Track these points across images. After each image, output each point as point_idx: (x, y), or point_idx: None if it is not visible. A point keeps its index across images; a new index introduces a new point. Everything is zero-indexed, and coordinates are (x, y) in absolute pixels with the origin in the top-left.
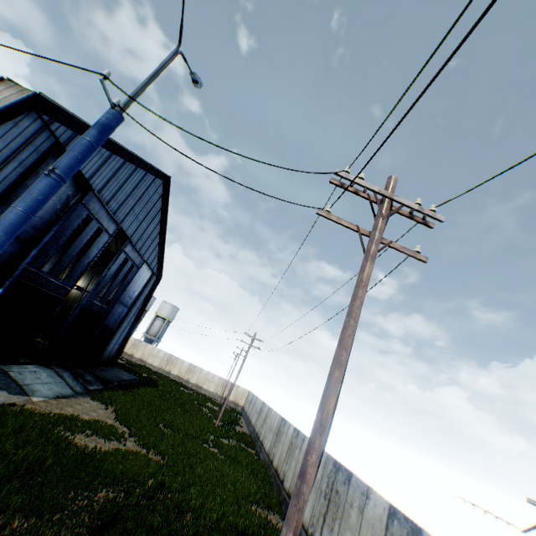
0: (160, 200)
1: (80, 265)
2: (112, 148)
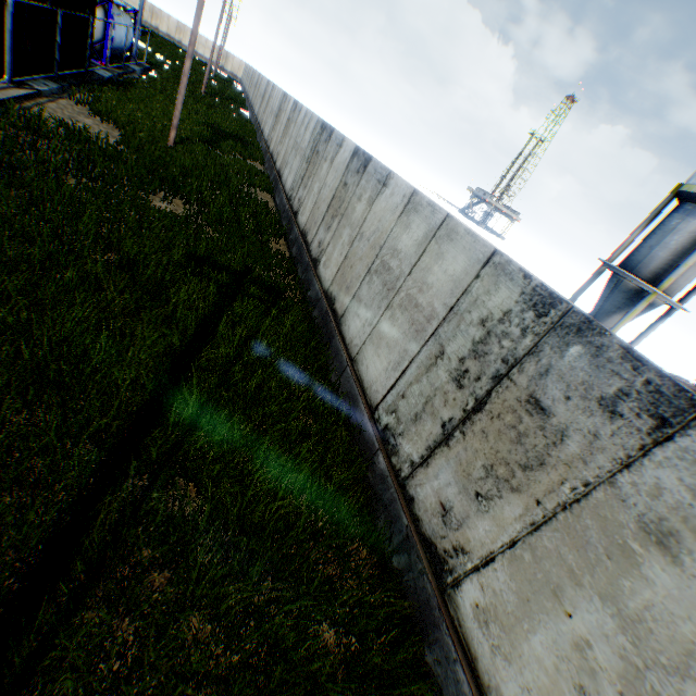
0: None
1: None
2: None
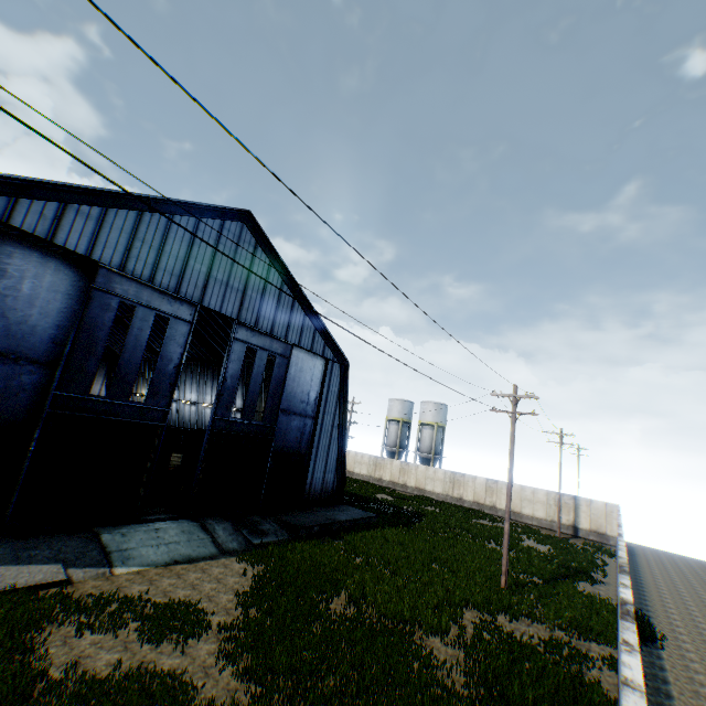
0: (259, 252)
1: (161, 374)
2: (101, 202)
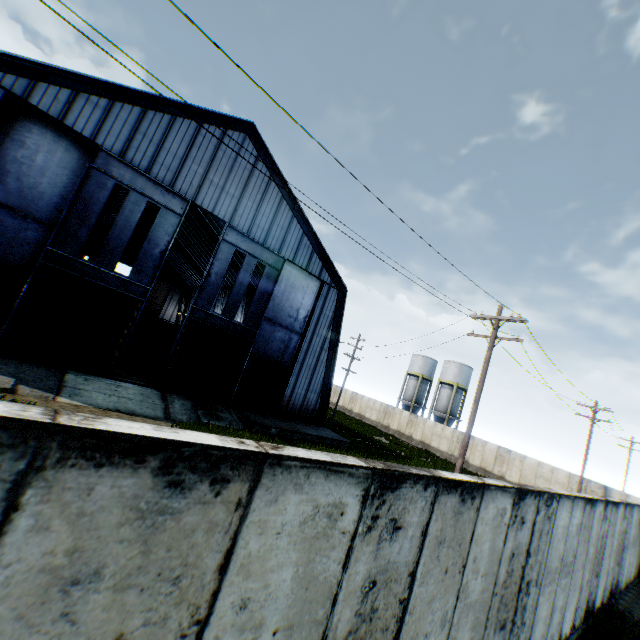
0: (261, 165)
1: (147, 255)
2: (109, 95)
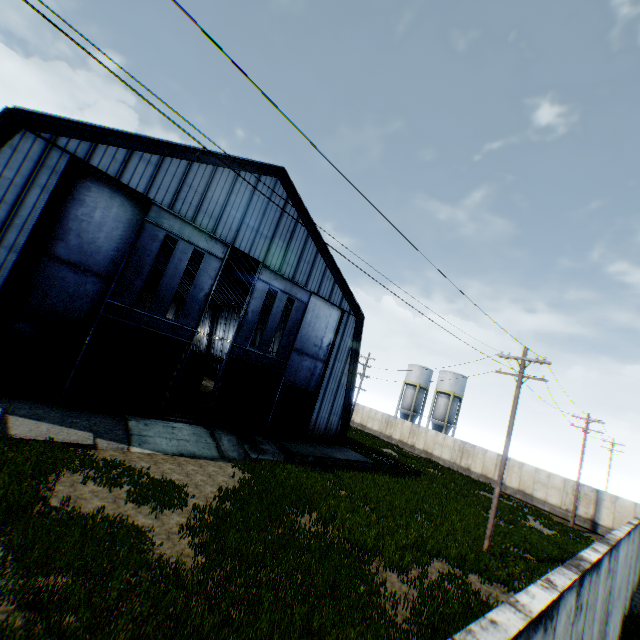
0: (290, 206)
1: (193, 299)
2: (160, 151)
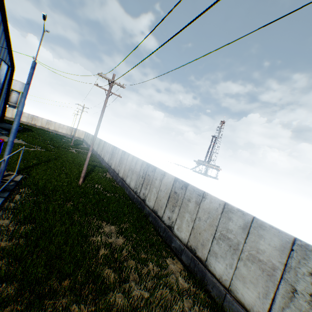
0: (0, 14)
1: None
2: None
